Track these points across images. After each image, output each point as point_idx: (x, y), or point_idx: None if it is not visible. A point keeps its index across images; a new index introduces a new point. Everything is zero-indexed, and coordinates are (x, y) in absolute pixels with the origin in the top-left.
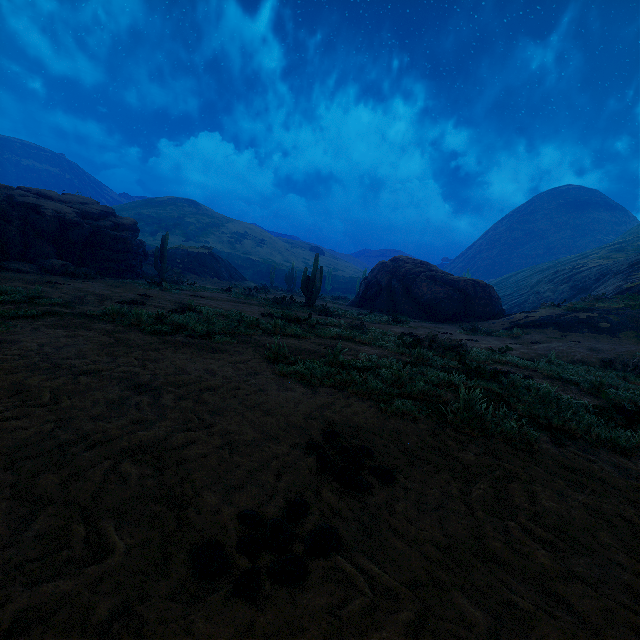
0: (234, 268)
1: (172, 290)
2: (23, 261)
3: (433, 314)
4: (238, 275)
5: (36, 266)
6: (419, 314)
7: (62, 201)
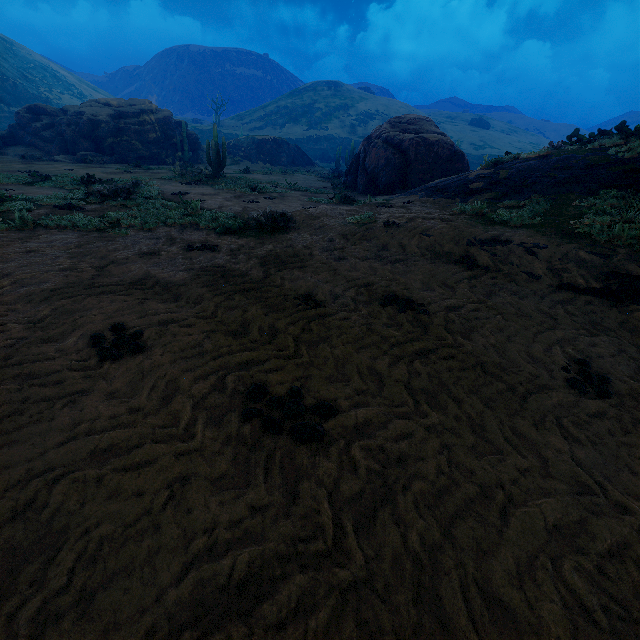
0: (302, 153)
1: (120, 168)
2: (75, 155)
3: (378, 187)
4: (304, 160)
5: (72, 157)
6: (366, 188)
7: (116, 106)
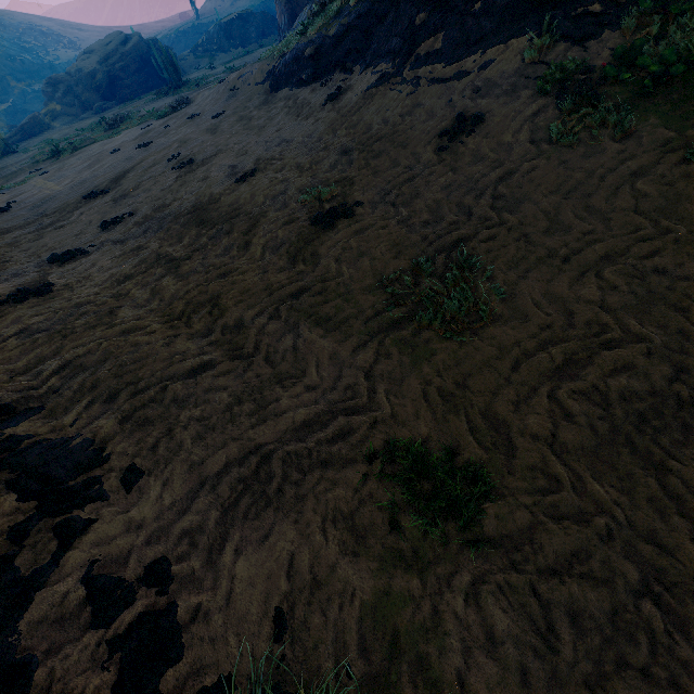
0: (271, 18)
1: (121, 107)
2: (93, 109)
3: None
4: (275, 26)
5: (91, 112)
6: None
7: (99, 51)
